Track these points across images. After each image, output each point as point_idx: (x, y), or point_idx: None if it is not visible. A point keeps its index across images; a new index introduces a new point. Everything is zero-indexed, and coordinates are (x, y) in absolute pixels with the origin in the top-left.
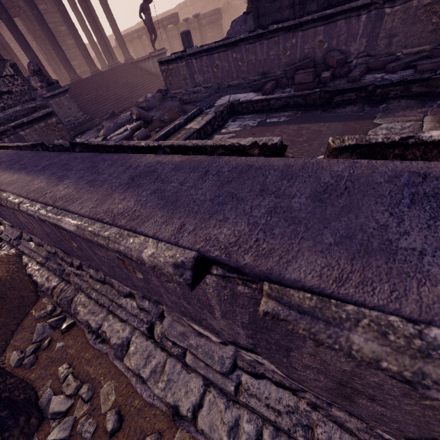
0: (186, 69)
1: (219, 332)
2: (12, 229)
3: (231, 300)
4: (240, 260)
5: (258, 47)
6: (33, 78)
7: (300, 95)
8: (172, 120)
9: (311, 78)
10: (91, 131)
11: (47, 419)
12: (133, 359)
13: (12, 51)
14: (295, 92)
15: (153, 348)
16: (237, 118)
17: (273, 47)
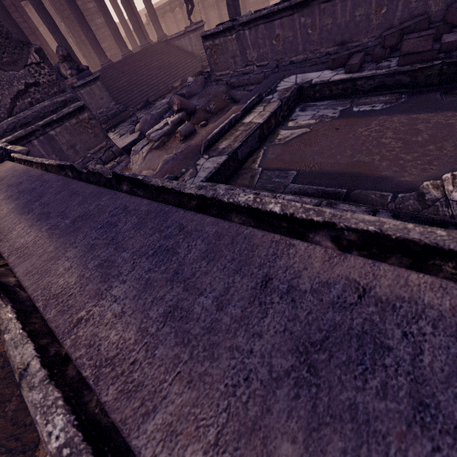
0: (236, 44)
1: None
2: None
3: None
4: None
5: (339, 5)
6: (62, 65)
7: (406, 70)
8: (219, 110)
9: (429, 45)
10: (124, 124)
11: None
12: None
13: (41, 36)
14: (400, 67)
15: None
16: (307, 106)
17: (361, 4)
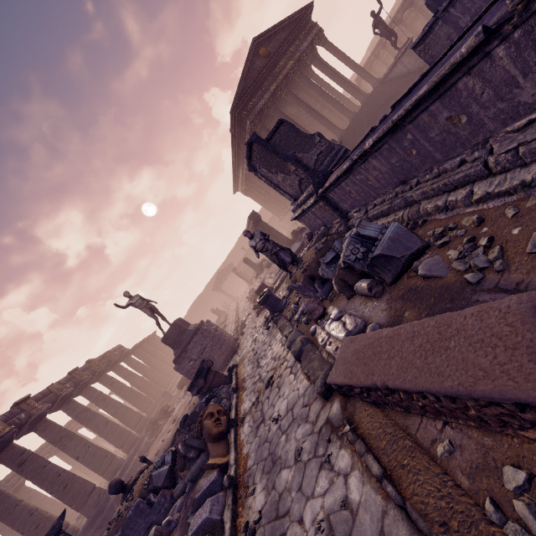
0: (445, 27)
1: (534, 104)
2: (359, 213)
3: (518, 52)
4: (502, 14)
5: None
6: None
7: None
8: None
9: None
10: None
11: (432, 246)
12: (479, 191)
13: None
14: None
15: (492, 179)
16: None
17: None
